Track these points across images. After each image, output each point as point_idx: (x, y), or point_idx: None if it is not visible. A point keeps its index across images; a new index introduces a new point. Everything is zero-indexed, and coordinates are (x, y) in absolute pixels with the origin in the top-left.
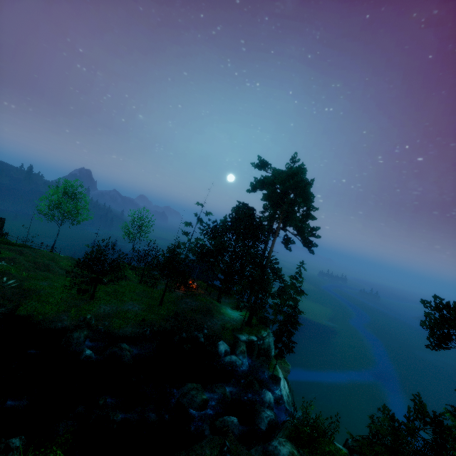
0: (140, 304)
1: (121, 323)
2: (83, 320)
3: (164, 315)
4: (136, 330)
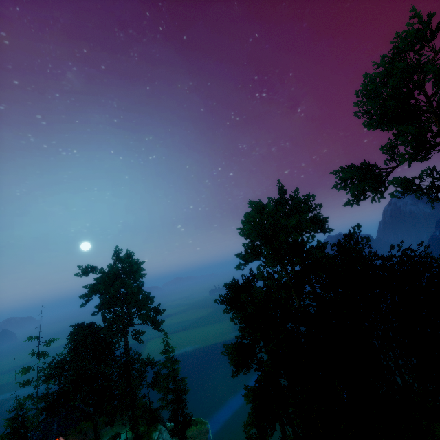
0: None
1: None
2: None
3: None
4: None
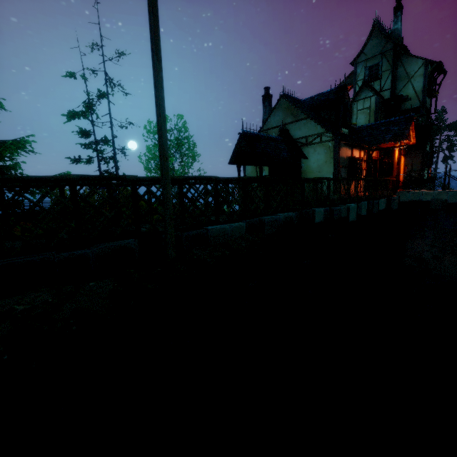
0: None
1: None
2: None
3: None
4: None
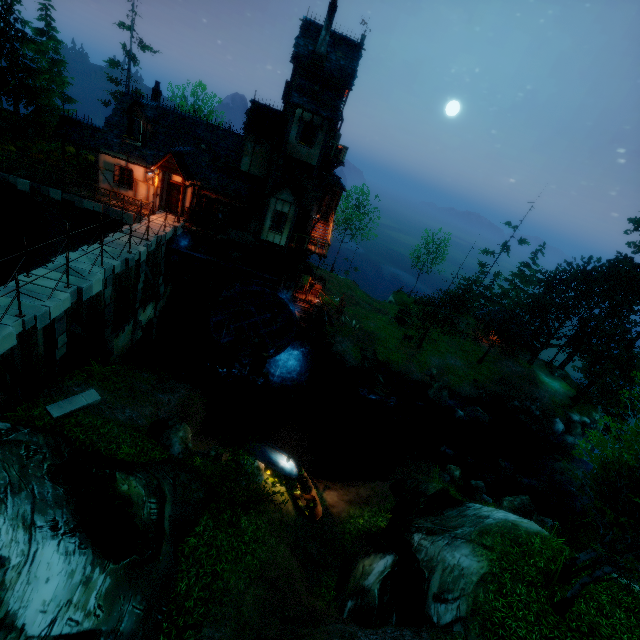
0: (458, 359)
1: (457, 381)
2: (429, 374)
3: (489, 377)
4: (473, 391)
